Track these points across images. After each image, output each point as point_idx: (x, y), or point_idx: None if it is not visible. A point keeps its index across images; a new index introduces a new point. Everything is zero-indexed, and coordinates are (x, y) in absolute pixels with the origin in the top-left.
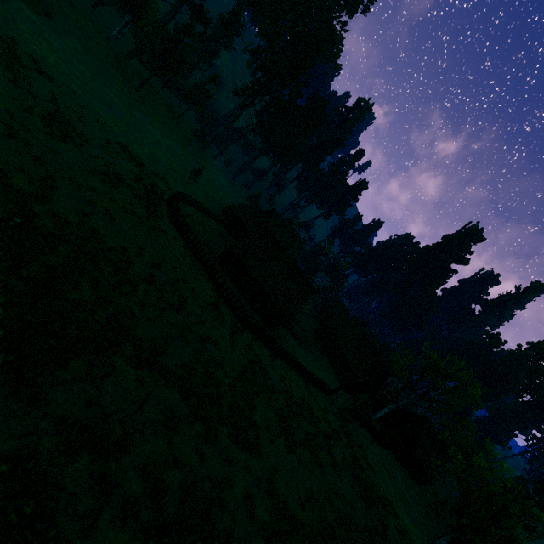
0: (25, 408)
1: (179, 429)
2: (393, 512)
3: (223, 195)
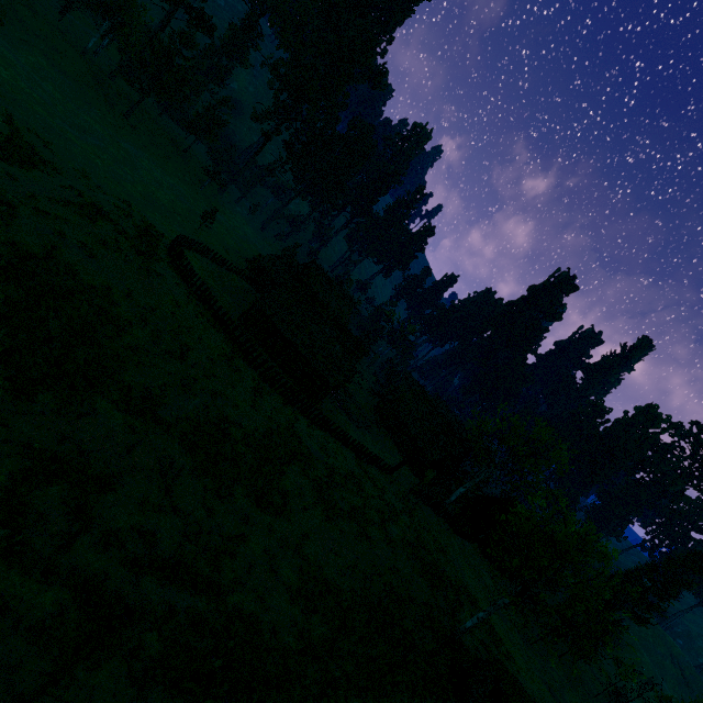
0: None
1: (181, 481)
2: (469, 600)
3: (248, 246)
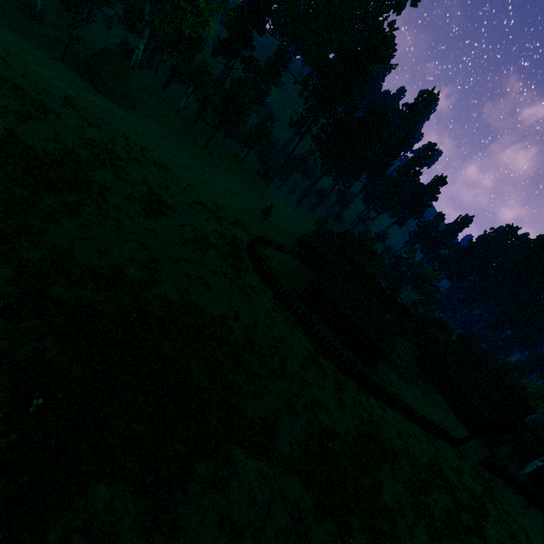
0: (165, 542)
1: (310, 533)
2: None
3: (292, 225)
